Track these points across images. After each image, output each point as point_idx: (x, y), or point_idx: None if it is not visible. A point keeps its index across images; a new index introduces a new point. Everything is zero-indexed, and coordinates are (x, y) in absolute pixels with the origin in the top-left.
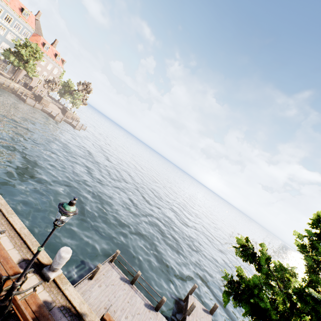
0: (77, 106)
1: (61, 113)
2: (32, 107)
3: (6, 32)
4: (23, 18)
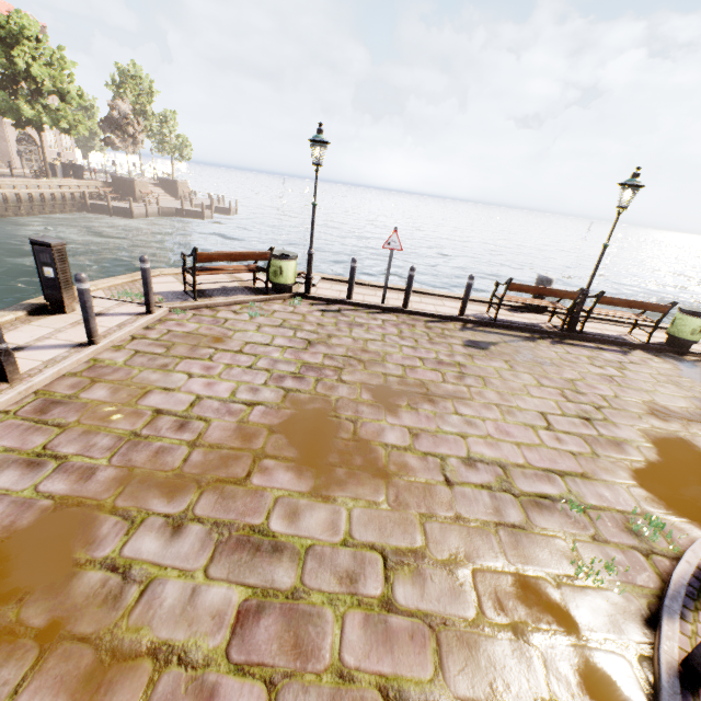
0: (187, 154)
1: (168, 195)
2: (145, 217)
3: None
4: None
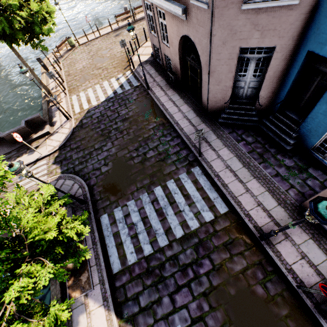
0: None
1: None
2: None
3: None
4: None
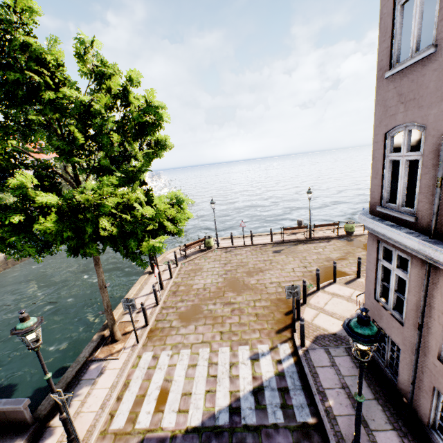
0: None
1: None
2: None
3: None
4: None
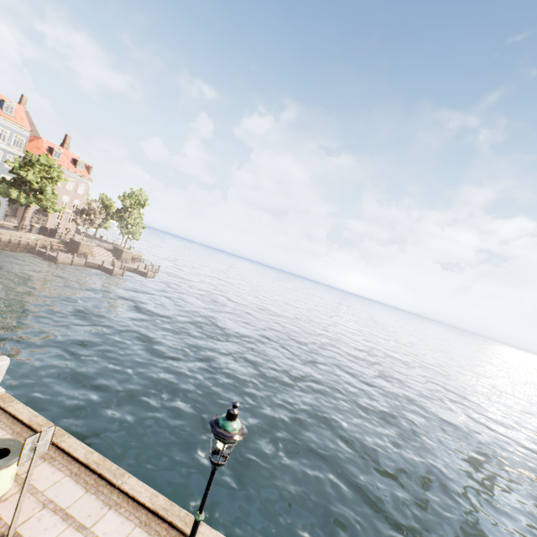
0: (137, 237)
1: (114, 257)
2: (70, 265)
3: None
4: (7, 116)
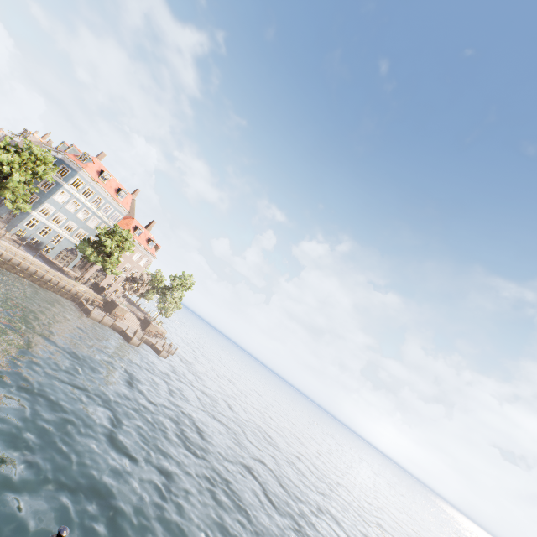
0: (169, 314)
1: (140, 327)
2: (98, 322)
3: (90, 217)
4: (118, 199)
